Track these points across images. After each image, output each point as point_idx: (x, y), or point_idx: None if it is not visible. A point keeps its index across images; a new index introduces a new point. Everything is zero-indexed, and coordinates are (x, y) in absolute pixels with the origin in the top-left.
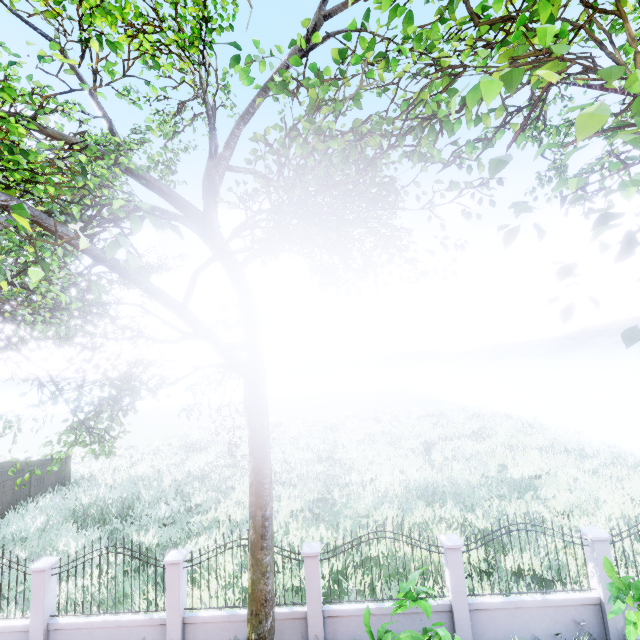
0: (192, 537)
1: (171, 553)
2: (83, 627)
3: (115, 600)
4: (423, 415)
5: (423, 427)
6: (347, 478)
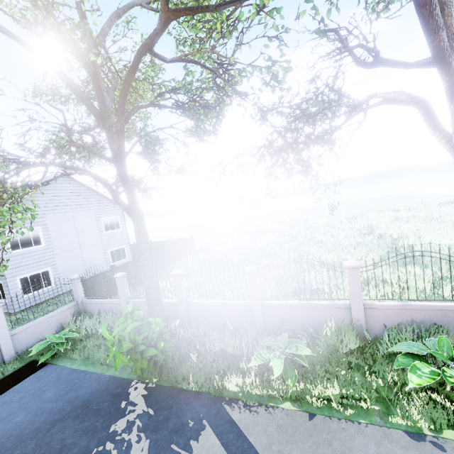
0: (304, 272)
1: (347, 262)
2: (285, 306)
3: (305, 292)
4: (443, 203)
5: (451, 210)
6: (405, 242)
